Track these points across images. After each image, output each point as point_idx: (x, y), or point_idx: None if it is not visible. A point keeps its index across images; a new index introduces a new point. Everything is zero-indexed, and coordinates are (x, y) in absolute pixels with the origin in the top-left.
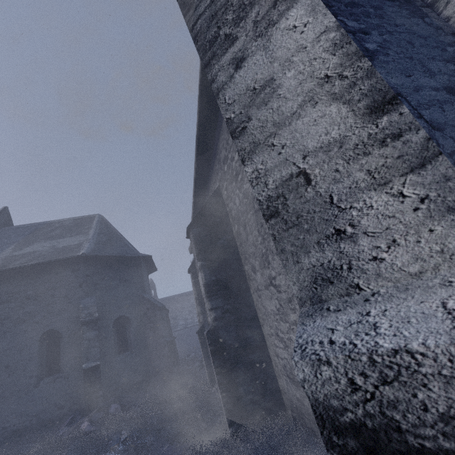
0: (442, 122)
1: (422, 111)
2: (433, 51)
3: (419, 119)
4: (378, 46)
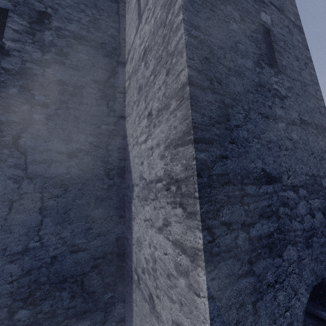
0: (39, 174)
1: (30, 166)
2: (88, 126)
3: (22, 171)
4: (45, 117)
